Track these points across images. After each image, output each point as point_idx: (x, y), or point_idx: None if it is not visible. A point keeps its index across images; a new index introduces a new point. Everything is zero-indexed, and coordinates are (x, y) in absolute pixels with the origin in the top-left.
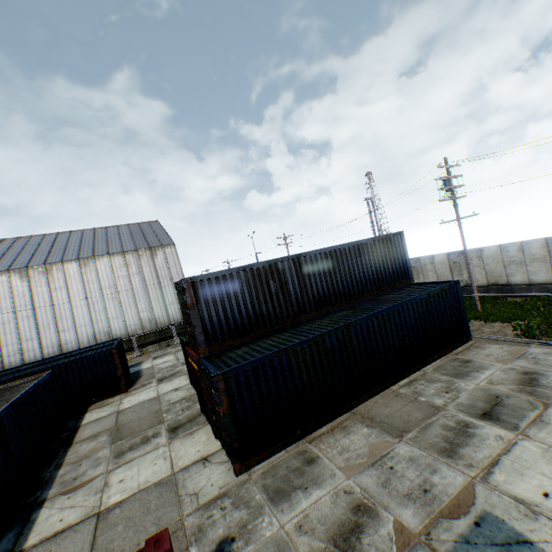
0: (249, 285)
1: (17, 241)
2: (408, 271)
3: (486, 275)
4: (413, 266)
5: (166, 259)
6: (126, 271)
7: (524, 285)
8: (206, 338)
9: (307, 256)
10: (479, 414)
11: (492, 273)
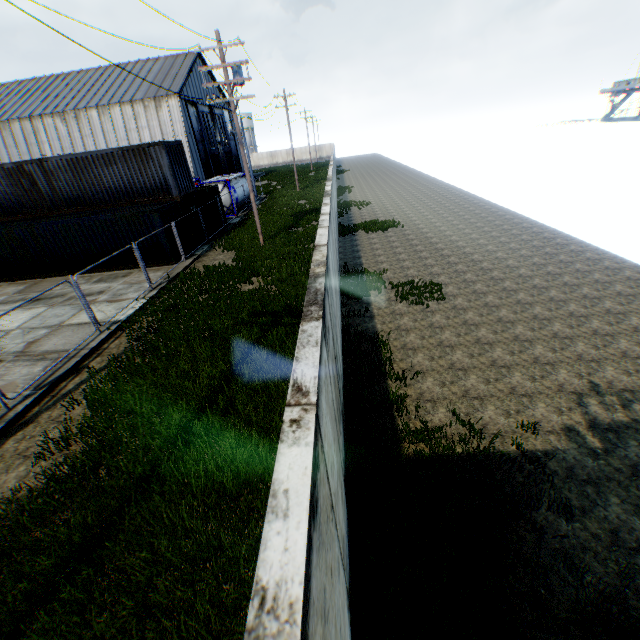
0: (7, 180)
1: (77, 77)
2: (171, 188)
3: None
4: None
5: (170, 113)
6: (135, 124)
7: None
8: None
9: (50, 162)
10: (41, 298)
11: None
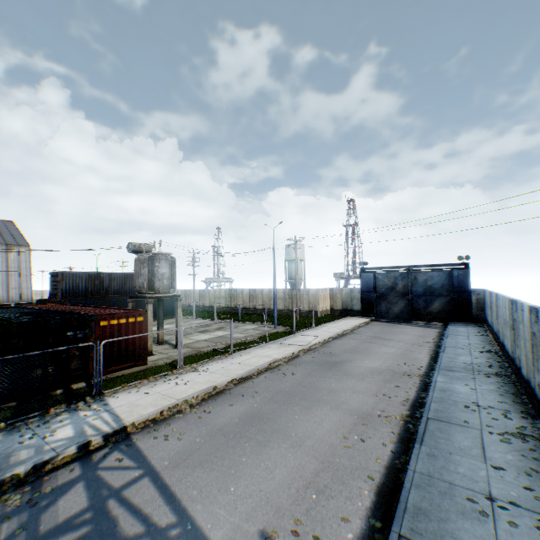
0: (87, 279)
1: None
2: None
3: (210, 302)
4: (188, 294)
5: (21, 255)
6: None
7: (219, 307)
8: (63, 294)
9: (116, 274)
10: None
11: (212, 301)
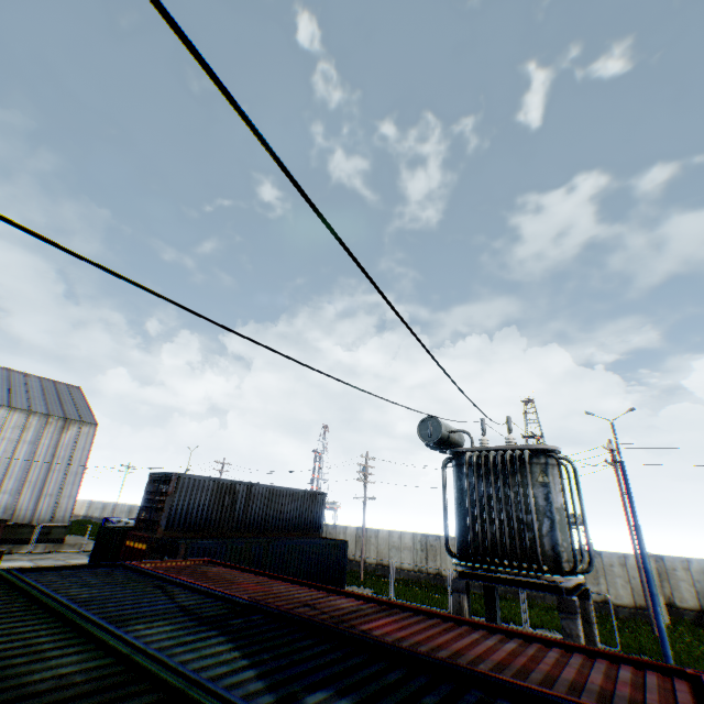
0: (213, 493)
1: None
2: (321, 525)
3: (377, 554)
4: (330, 532)
5: (79, 438)
6: (20, 434)
7: (398, 569)
8: (167, 523)
9: (258, 487)
10: None
11: (382, 553)
